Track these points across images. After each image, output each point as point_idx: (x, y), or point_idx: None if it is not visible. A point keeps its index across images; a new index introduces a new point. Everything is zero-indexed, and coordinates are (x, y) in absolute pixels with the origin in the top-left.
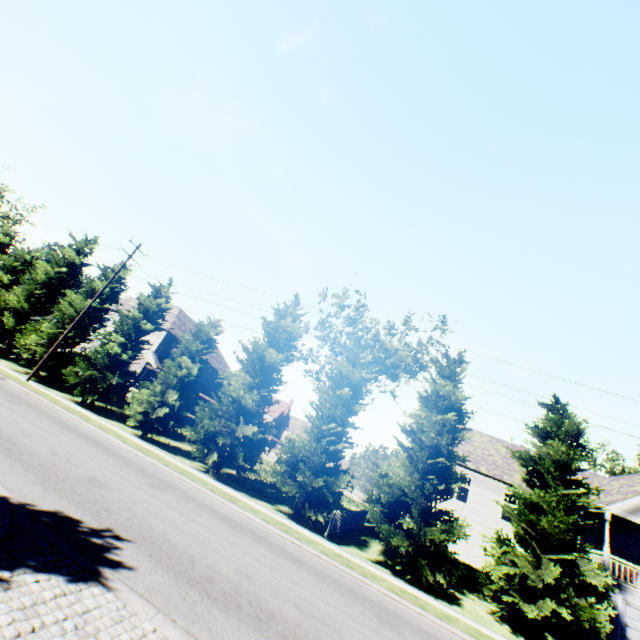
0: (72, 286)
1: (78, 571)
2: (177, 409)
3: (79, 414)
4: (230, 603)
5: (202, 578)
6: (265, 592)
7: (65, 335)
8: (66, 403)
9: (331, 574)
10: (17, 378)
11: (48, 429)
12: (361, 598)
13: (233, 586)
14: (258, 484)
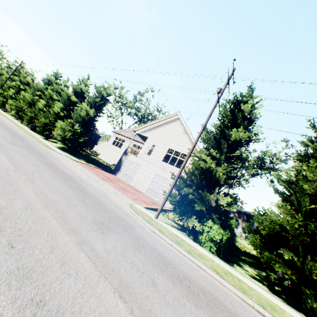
0: None
1: None
2: None
3: None
4: None
5: None
6: None
7: None
8: None
9: None
10: None
11: None
12: None
13: None
14: None
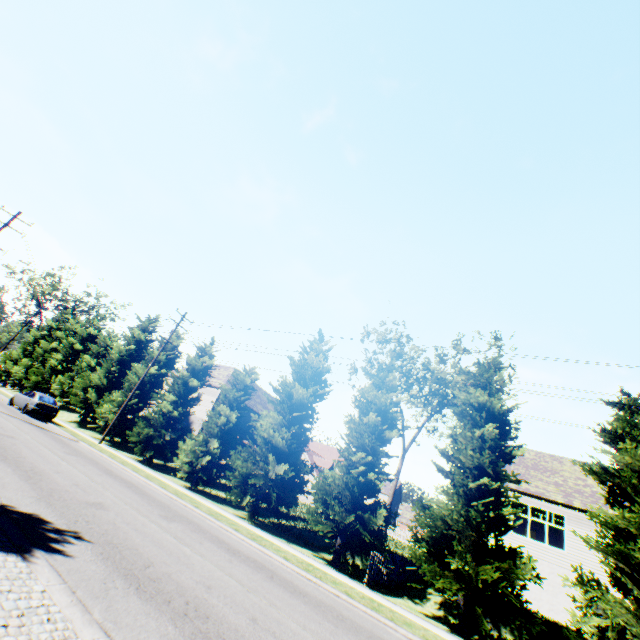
0: (140, 360)
1: (8, 546)
2: (220, 457)
3: (131, 466)
4: (159, 597)
5: (145, 576)
6: (218, 601)
7: (128, 400)
8: (125, 459)
9: (340, 610)
10: (90, 441)
11: (87, 471)
12: (365, 635)
13: (179, 589)
14: (306, 533)
